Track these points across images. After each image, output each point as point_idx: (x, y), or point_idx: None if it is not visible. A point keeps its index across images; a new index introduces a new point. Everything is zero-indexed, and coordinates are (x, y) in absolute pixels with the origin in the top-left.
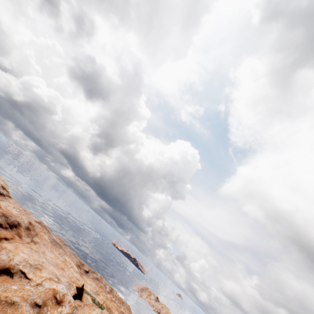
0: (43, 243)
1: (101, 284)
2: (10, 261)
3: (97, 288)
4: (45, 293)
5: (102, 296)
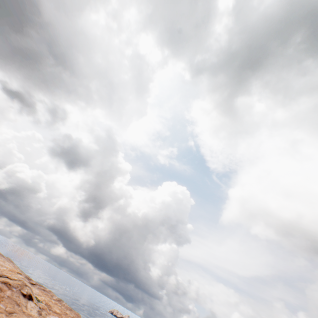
0: None
1: (47, 293)
2: None
3: (41, 293)
4: None
5: (44, 298)
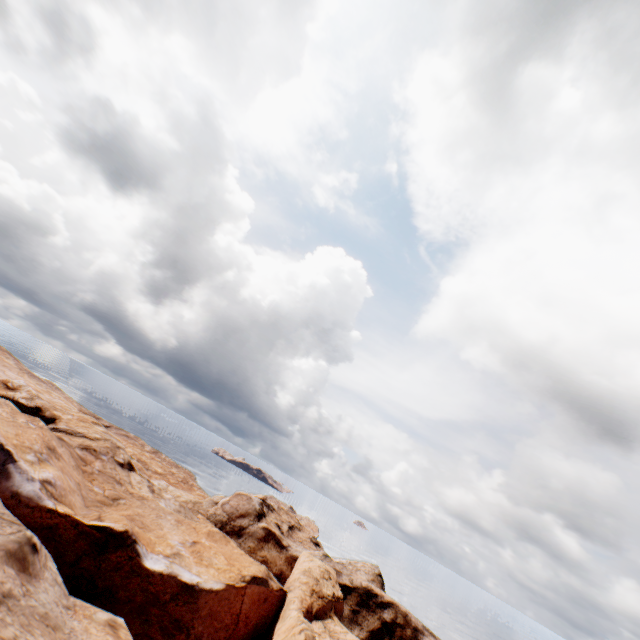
0: (3, 364)
1: (135, 442)
2: None
3: (125, 443)
4: None
5: (133, 450)
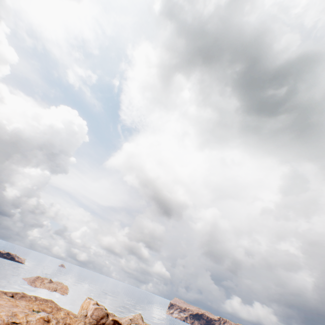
0: None
1: (28, 298)
2: (4, 321)
3: (28, 303)
4: (39, 322)
5: (35, 305)
